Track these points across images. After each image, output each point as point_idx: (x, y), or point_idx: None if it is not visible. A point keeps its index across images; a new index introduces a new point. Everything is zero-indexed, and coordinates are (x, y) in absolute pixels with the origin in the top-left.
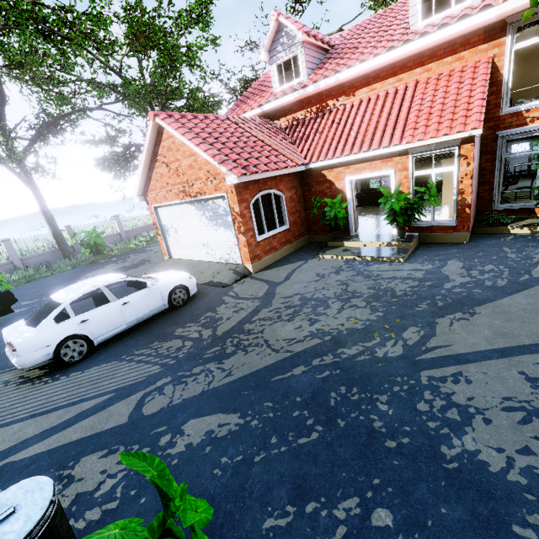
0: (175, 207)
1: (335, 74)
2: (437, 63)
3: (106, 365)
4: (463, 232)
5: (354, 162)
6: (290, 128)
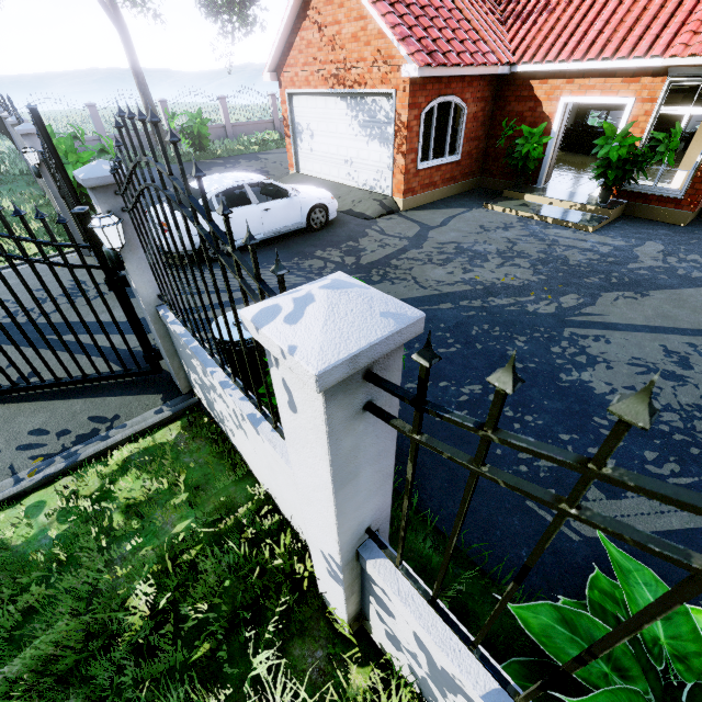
0: (318, 99)
1: None
2: None
3: None
4: (687, 210)
5: (582, 73)
6: None
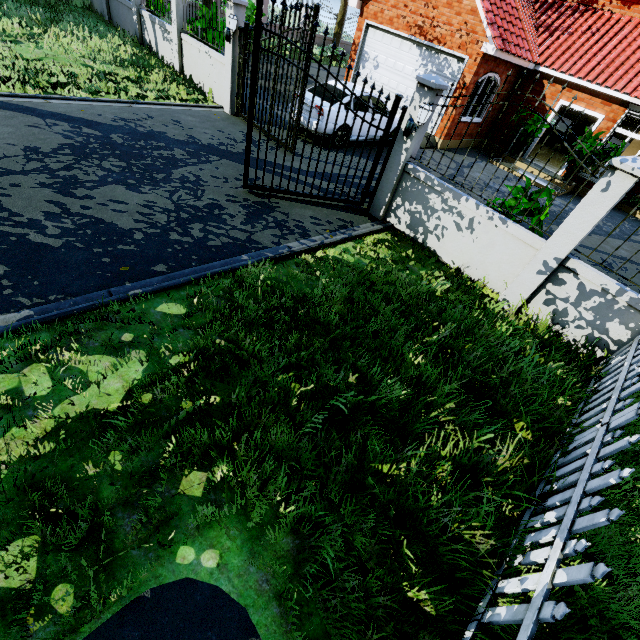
0: (395, 39)
1: None
2: None
3: (362, 159)
4: None
5: (579, 88)
6: (541, 4)
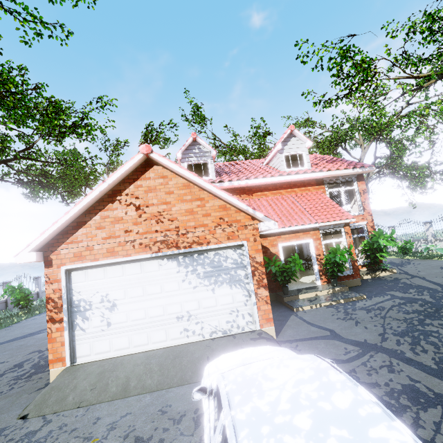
0: (128, 266)
1: (245, 180)
2: (298, 189)
3: None
4: (357, 277)
5: (283, 233)
6: None
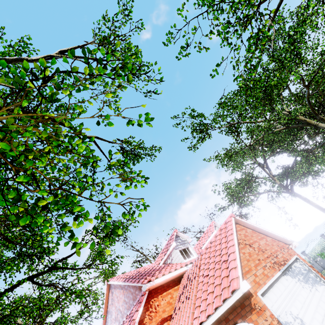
0: (277, 284)
1: None
2: None
3: None
4: None
5: None
6: None
